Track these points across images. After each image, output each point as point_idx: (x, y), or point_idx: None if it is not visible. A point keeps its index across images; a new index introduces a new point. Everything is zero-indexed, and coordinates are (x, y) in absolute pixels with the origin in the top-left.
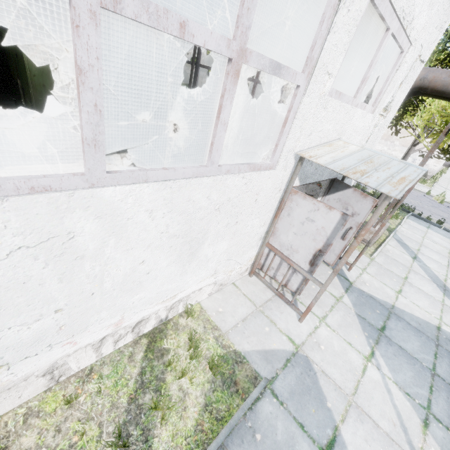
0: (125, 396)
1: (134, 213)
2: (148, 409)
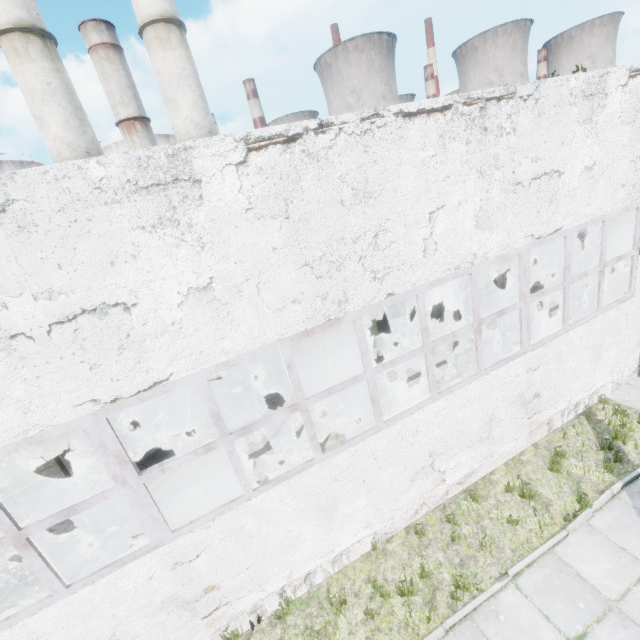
0: (592, 436)
1: (576, 339)
2: (610, 440)
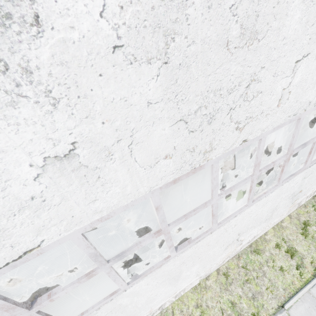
0: None
1: None
2: None
